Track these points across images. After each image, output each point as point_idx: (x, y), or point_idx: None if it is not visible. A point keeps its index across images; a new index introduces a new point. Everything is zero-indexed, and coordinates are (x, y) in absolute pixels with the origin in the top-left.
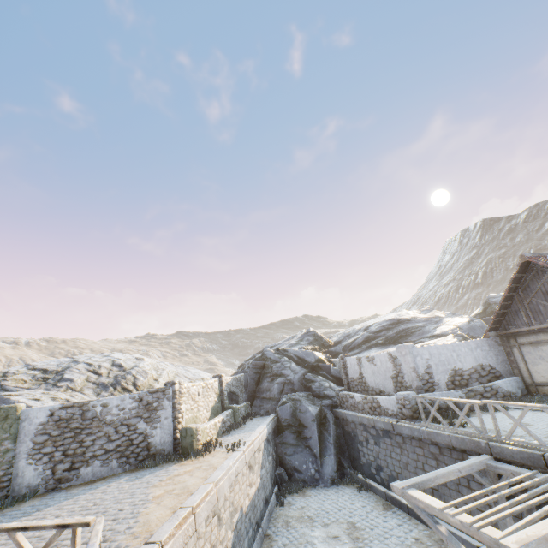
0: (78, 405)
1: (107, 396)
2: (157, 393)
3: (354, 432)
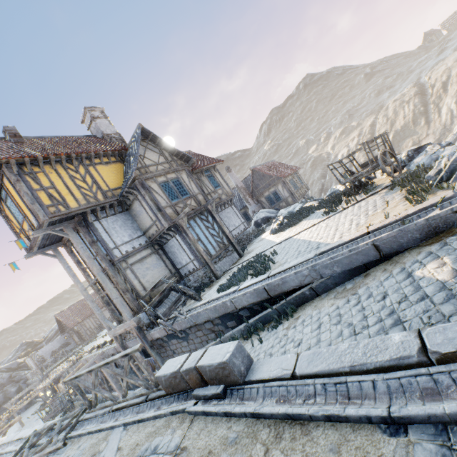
0: None
1: None
2: None
3: None
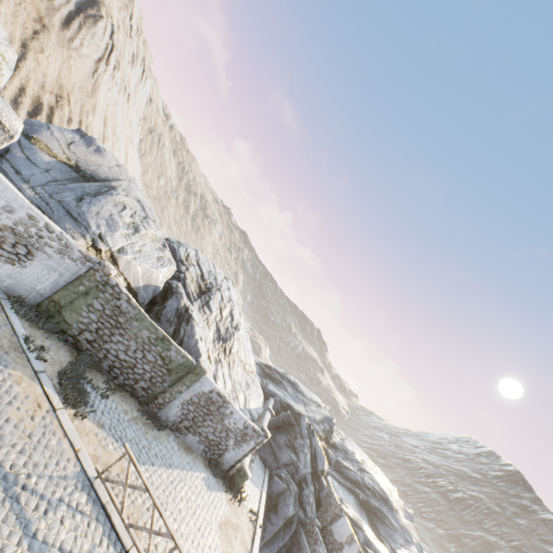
0: (224, 399)
1: (217, 348)
2: (256, 433)
3: None
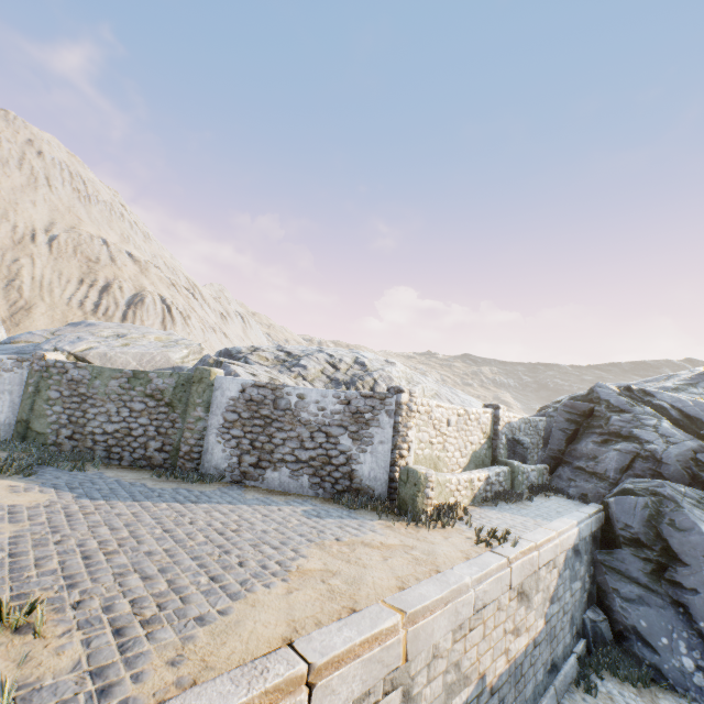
0: (271, 387)
1: None
2: (373, 399)
3: None
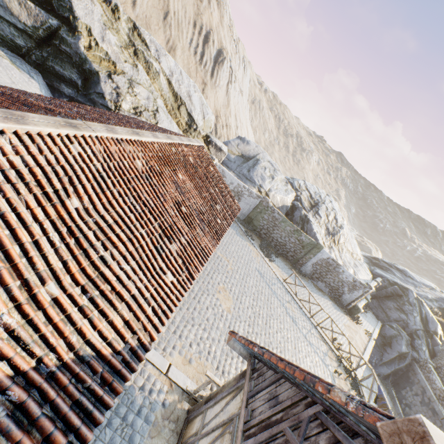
0: (336, 263)
1: (328, 240)
2: (362, 285)
3: (413, 382)
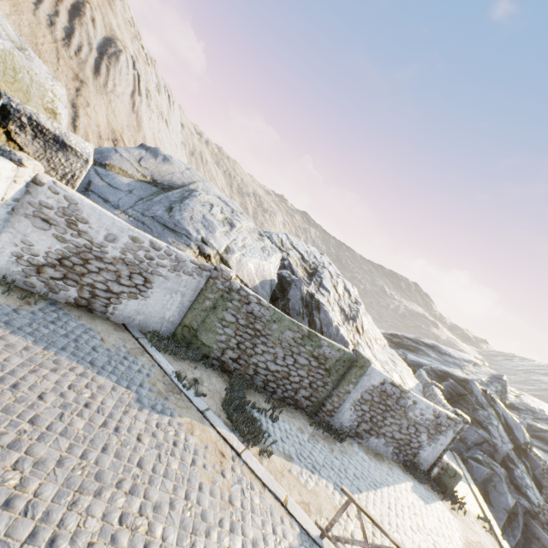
0: (400, 388)
1: (349, 330)
2: (451, 421)
3: None
